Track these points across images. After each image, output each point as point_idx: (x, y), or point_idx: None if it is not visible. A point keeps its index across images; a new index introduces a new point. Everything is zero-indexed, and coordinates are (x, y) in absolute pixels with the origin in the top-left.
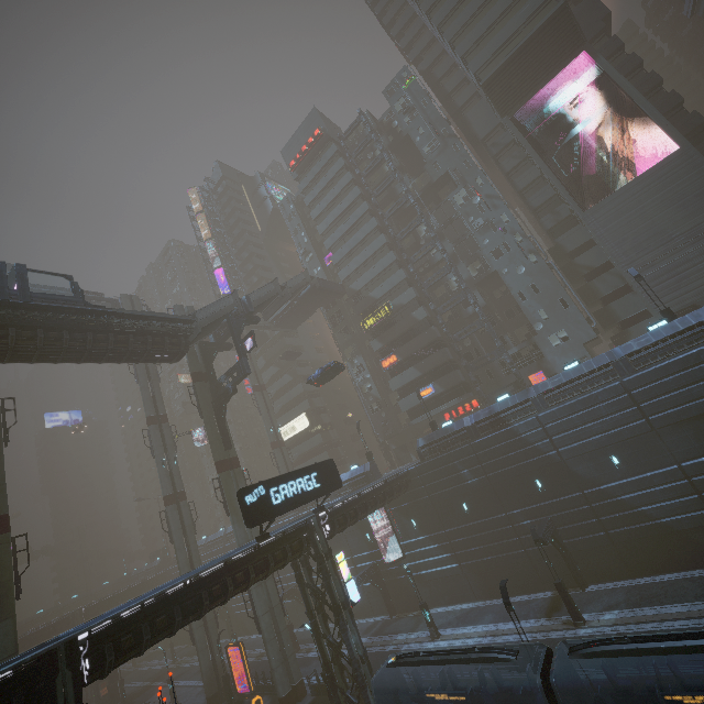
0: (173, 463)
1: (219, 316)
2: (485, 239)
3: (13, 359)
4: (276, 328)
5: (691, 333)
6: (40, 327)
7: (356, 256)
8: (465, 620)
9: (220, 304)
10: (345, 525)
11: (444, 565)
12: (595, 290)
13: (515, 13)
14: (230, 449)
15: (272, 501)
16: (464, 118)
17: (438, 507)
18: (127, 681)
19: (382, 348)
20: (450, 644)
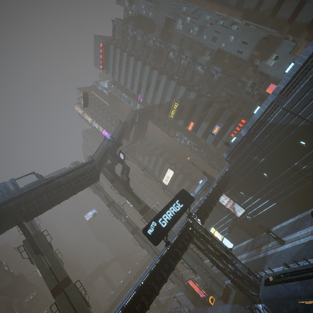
0: (126, 217)
1: (104, 151)
2: (203, 36)
3: (32, 217)
4: (136, 141)
5: None
6: (33, 199)
7: (149, 89)
8: (295, 229)
9: (102, 146)
10: (207, 214)
11: (269, 206)
12: (281, 19)
13: None
14: (141, 203)
15: (162, 226)
16: None
17: (250, 181)
18: (161, 297)
19: (184, 122)
20: (292, 244)
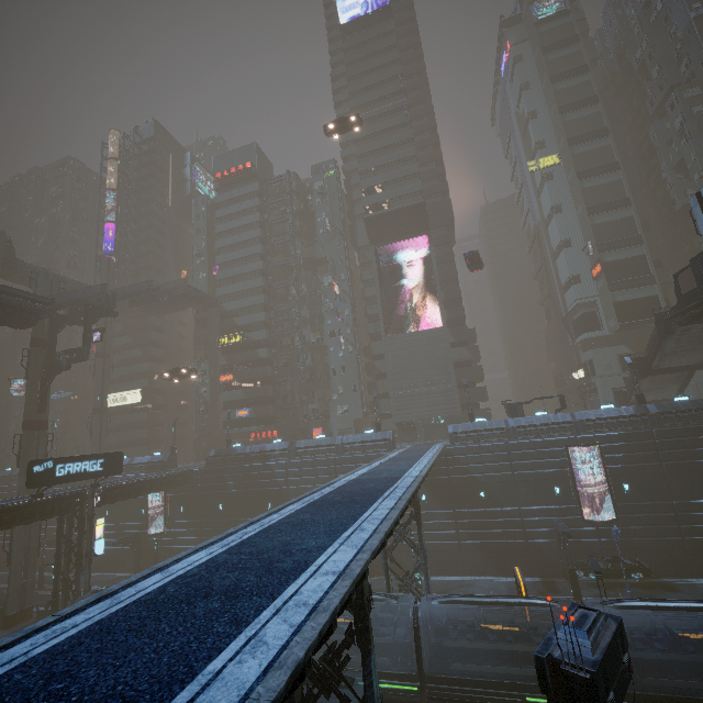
0: None
1: (79, 302)
2: (330, 319)
3: None
4: (143, 309)
5: (376, 444)
6: None
7: (237, 283)
8: None
9: (85, 291)
10: (116, 500)
11: (191, 545)
12: (376, 387)
13: (400, 185)
14: (44, 412)
15: (56, 473)
16: (355, 224)
17: (203, 503)
18: None
19: (226, 365)
20: None
